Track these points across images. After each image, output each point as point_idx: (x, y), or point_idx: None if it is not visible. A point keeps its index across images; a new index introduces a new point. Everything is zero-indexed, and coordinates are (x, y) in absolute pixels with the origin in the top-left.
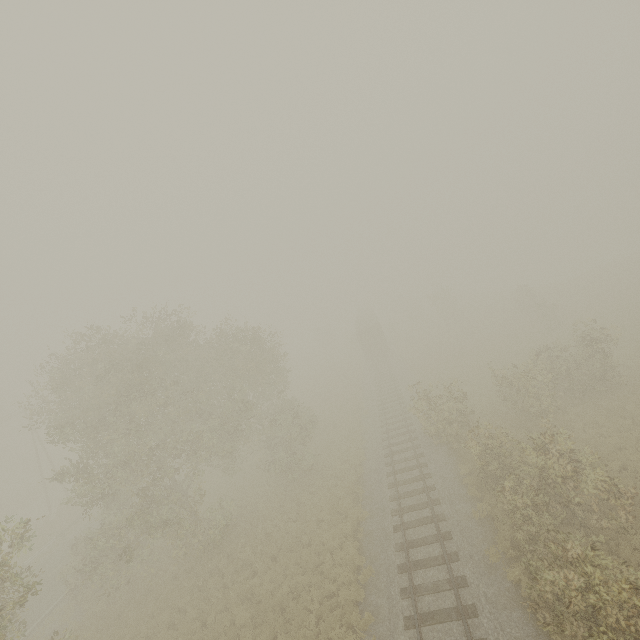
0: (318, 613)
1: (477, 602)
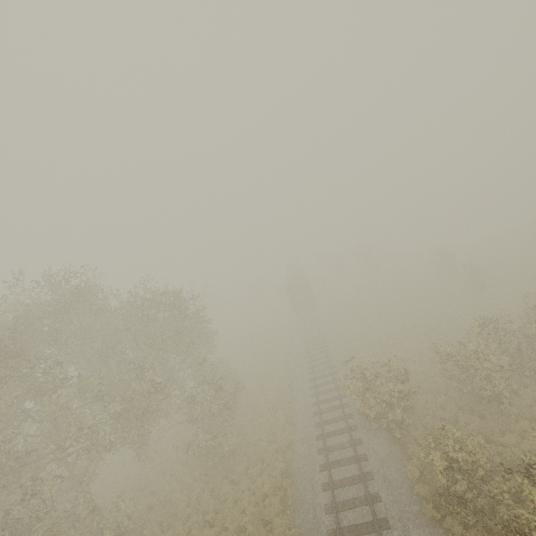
0: None
1: None
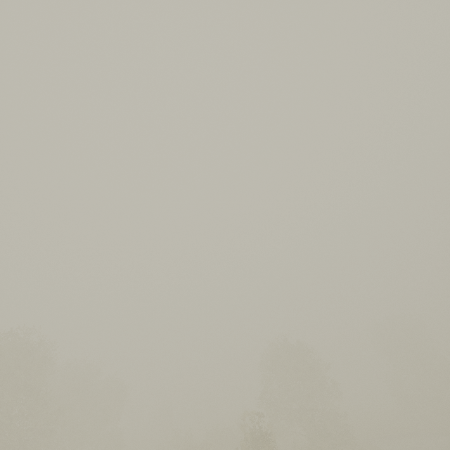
0: None
1: None
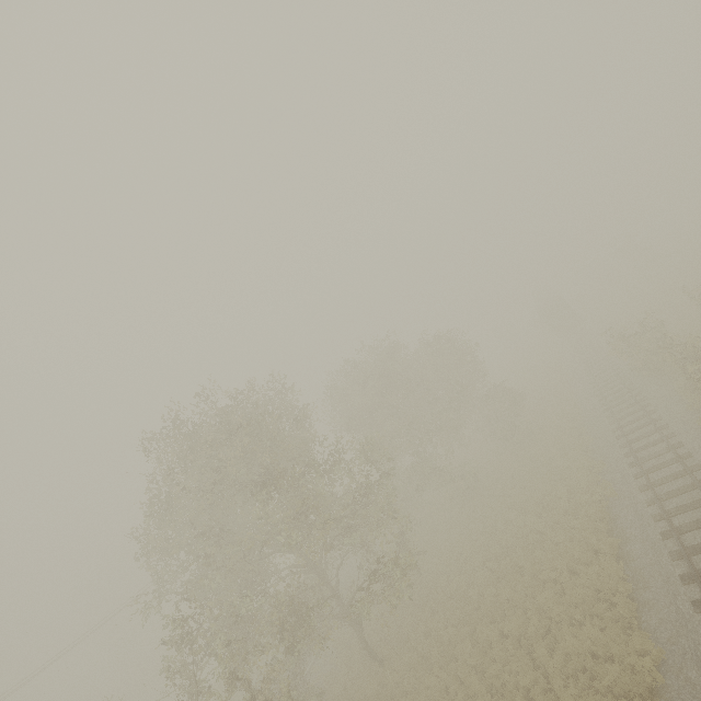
0: (567, 496)
1: (691, 450)
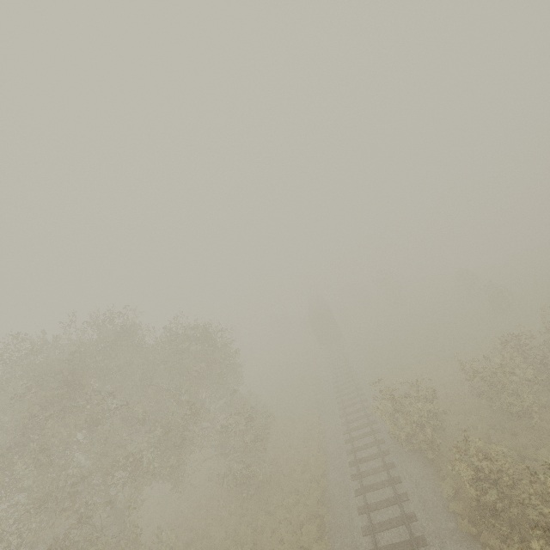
0: None
1: None
